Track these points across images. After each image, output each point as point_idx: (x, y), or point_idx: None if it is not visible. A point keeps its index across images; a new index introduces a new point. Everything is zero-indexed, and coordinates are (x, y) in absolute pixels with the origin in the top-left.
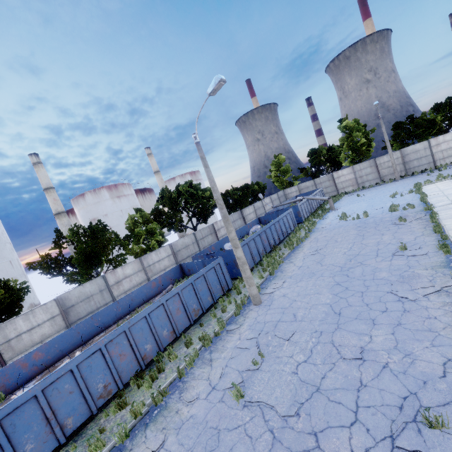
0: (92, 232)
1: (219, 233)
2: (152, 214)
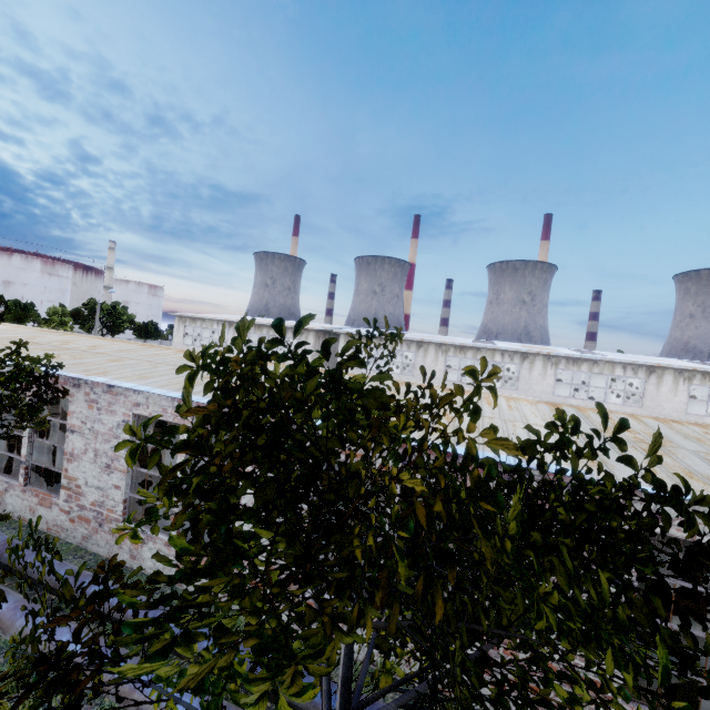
0: (25, 307)
1: None
2: (72, 312)
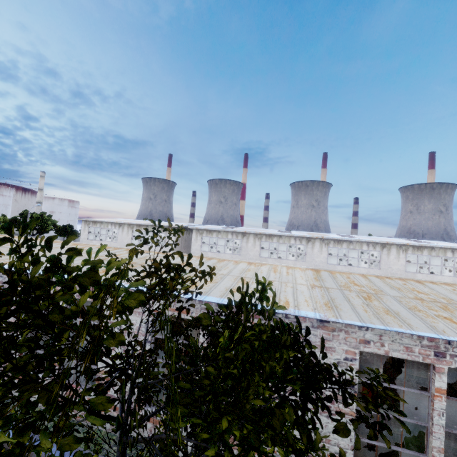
0: None
1: None
2: (11, 219)
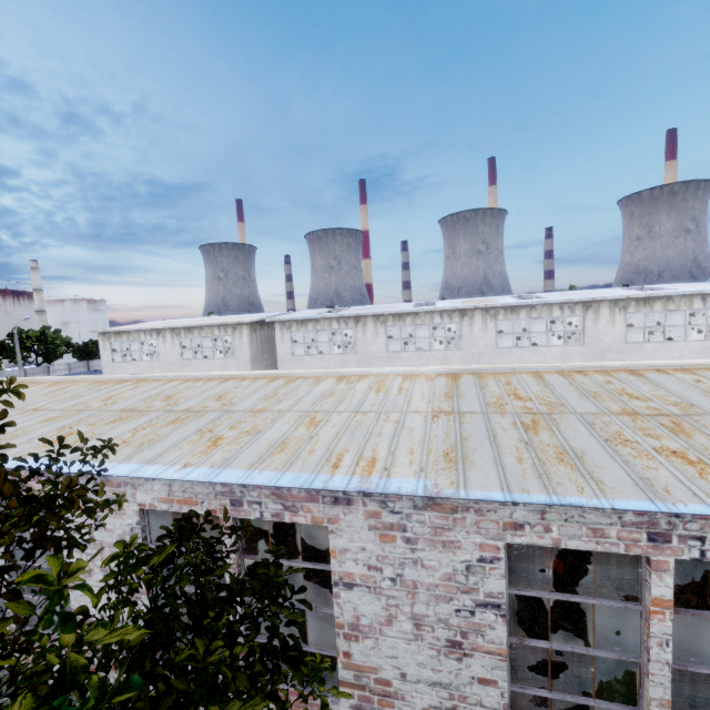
0: None
1: (54, 374)
2: None
